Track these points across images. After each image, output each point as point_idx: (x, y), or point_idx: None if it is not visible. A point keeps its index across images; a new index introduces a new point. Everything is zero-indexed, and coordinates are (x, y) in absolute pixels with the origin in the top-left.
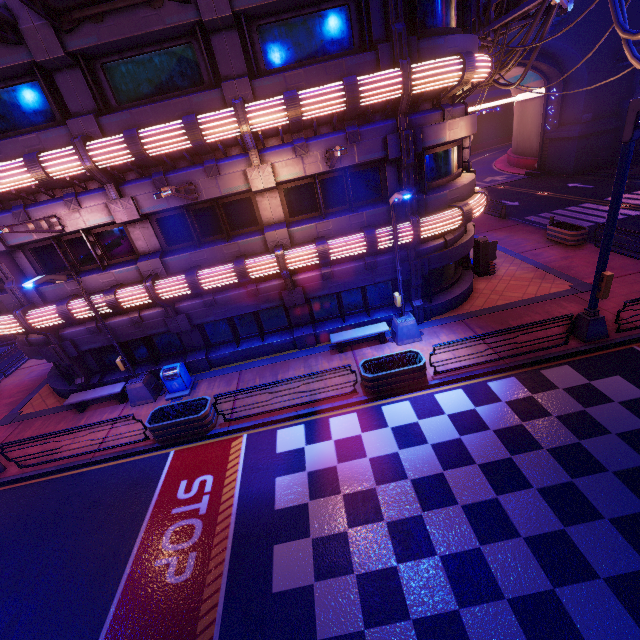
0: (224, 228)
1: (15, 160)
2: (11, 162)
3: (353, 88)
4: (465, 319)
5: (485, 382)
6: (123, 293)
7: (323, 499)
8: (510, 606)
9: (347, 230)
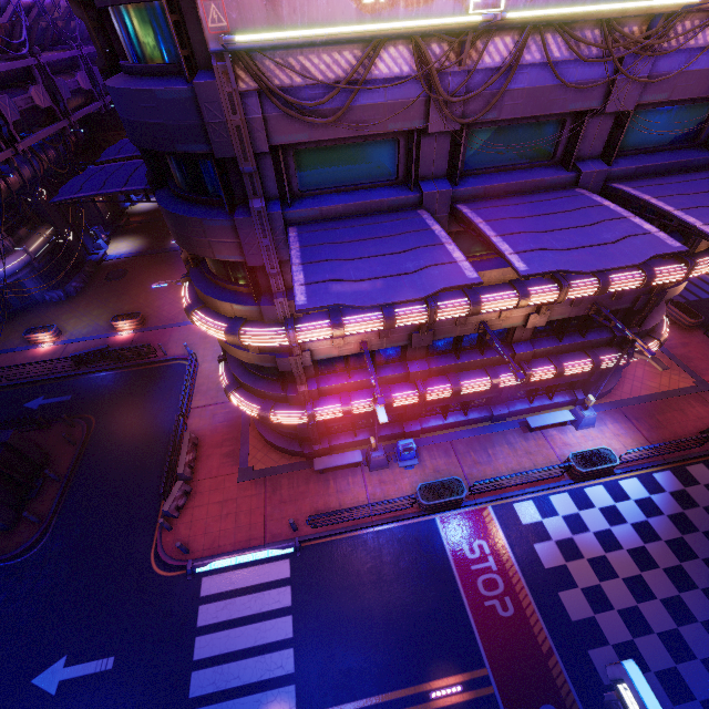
0: (485, 347)
1: (372, 315)
2: (371, 318)
3: (650, 280)
4: (621, 407)
5: (651, 473)
6: (399, 398)
7: (575, 562)
8: (702, 625)
9: (573, 350)
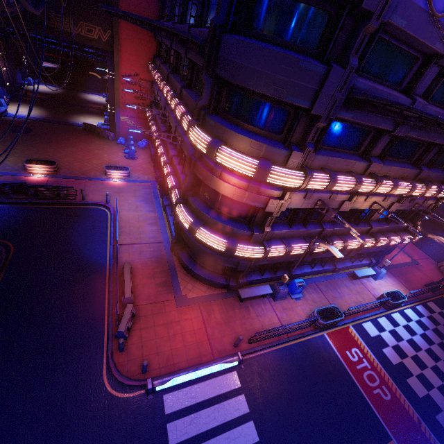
0: (361, 220)
1: (350, 178)
2: (350, 179)
3: None
4: (388, 269)
5: (415, 306)
6: (318, 246)
7: (405, 359)
8: None
9: (390, 231)
